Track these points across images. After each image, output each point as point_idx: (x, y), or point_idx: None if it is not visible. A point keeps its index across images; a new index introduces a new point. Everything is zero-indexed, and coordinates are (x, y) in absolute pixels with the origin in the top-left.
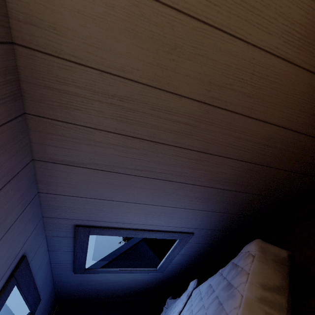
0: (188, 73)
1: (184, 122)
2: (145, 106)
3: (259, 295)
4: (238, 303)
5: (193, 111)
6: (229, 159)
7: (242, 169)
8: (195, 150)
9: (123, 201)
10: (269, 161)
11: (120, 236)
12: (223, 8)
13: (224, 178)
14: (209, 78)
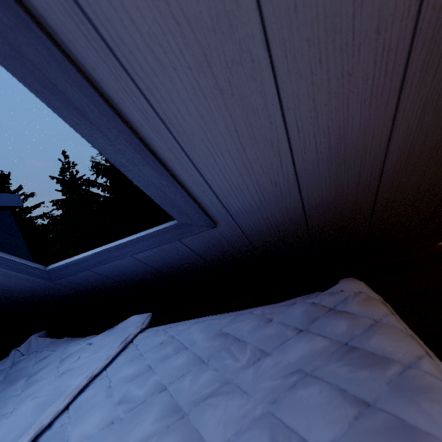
0: None
1: None
2: None
3: None
4: None
5: None
6: None
7: None
8: None
9: None
10: None
11: (9, 66)
12: None
13: (429, 131)
14: None
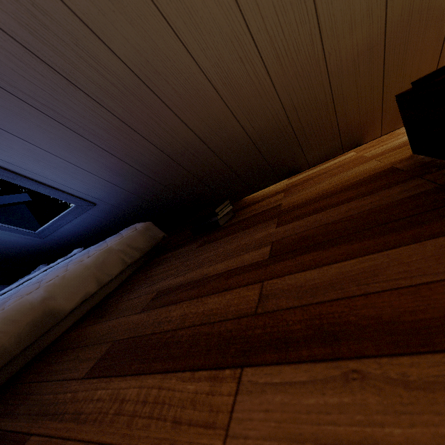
0: (127, 36)
1: (112, 82)
2: (67, 34)
3: (122, 248)
4: (102, 249)
5: (124, 77)
6: (150, 144)
7: (161, 160)
8: (117, 117)
9: (3, 128)
10: (186, 163)
11: None
12: (173, 4)
13: (142, 160)
14: (148, 56)
